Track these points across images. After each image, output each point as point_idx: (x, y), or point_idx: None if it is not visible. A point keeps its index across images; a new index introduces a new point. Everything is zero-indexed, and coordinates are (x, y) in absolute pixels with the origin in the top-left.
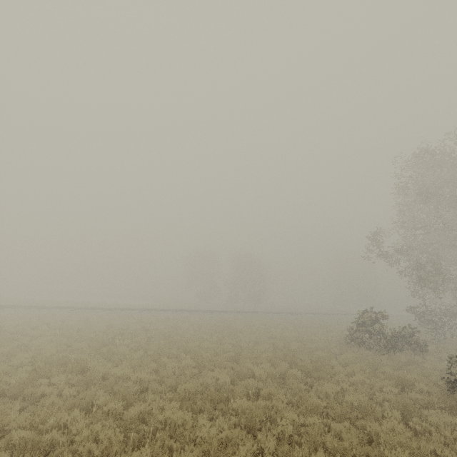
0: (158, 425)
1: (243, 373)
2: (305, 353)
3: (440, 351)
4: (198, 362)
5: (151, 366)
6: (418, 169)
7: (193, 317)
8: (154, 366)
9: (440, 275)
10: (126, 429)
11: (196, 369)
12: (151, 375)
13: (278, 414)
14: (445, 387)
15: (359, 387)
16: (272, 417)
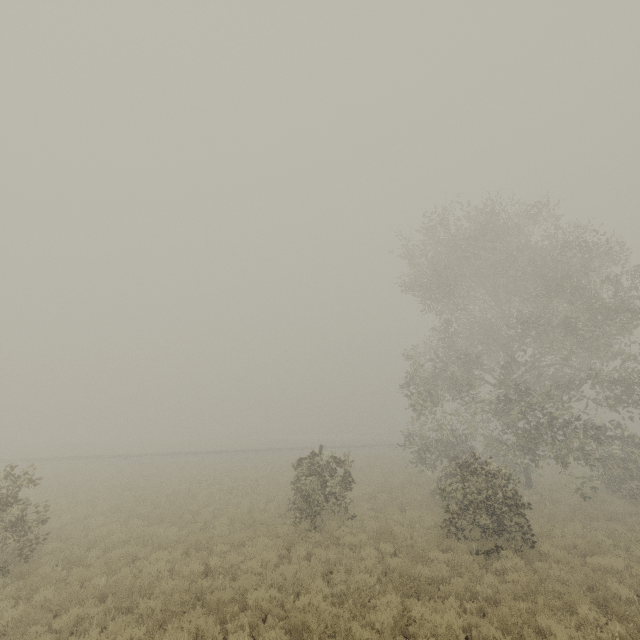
0: None
1: None
2: None
3: None
4: None
5: None
6: None
7: None
8: None
9: None
10: None
11: None
12: None
13: None
14: None
15: None
16: None
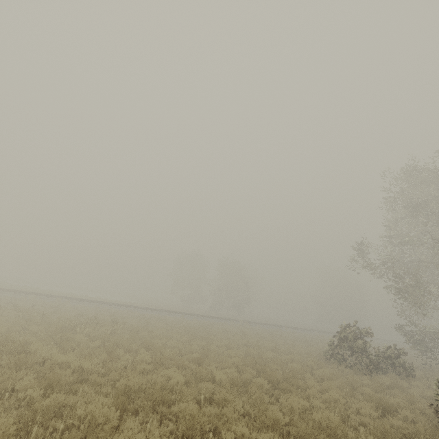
0: (75, 422)
1: (202, 375)
2: (278, 364)
3: (428, 378)
4: (156, 359)
5: (102, 357)
6: (408, 183)
7: (171, 317)
8: (105, 357)
9: (430, 295)
10: (32, 422)
11: (152, 366)
12: (97, 366)
13: (226, 425)
14: (434, 417)
15: (332, 405)
16: (218, 428)
